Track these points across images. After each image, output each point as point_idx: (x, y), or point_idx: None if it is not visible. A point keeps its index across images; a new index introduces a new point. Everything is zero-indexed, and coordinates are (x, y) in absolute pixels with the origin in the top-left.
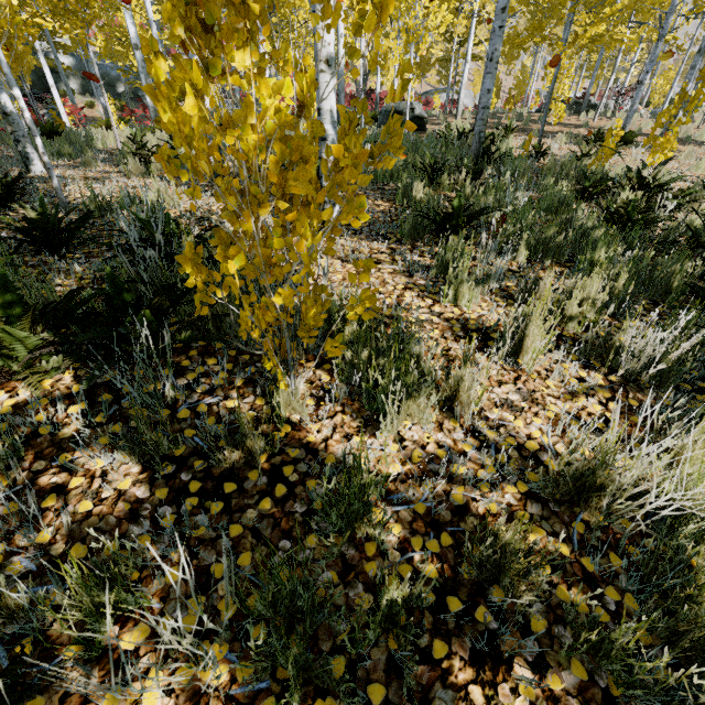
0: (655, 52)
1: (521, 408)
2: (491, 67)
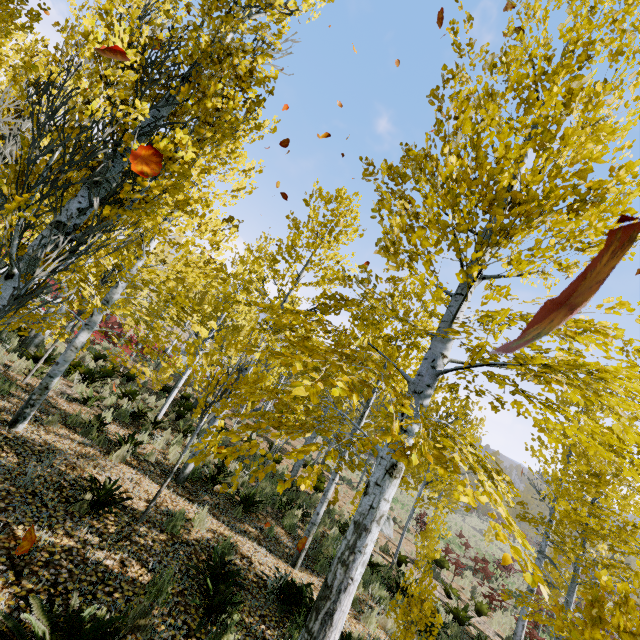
0: None
1: None
2: None
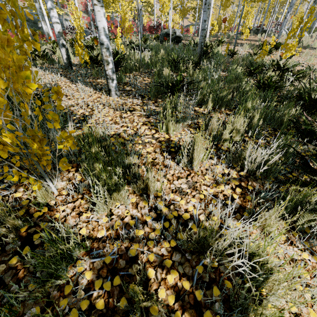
0: (292, 1)
1: (186, 192)
2: (206, 8)
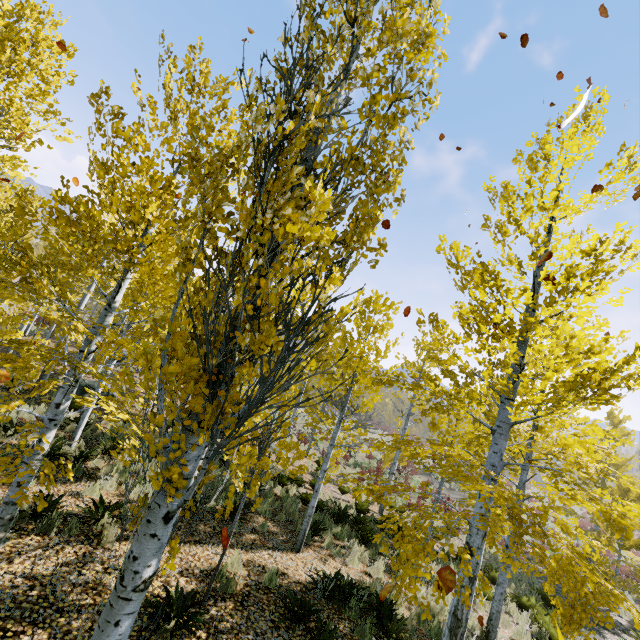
0: None
1: None
2: None
